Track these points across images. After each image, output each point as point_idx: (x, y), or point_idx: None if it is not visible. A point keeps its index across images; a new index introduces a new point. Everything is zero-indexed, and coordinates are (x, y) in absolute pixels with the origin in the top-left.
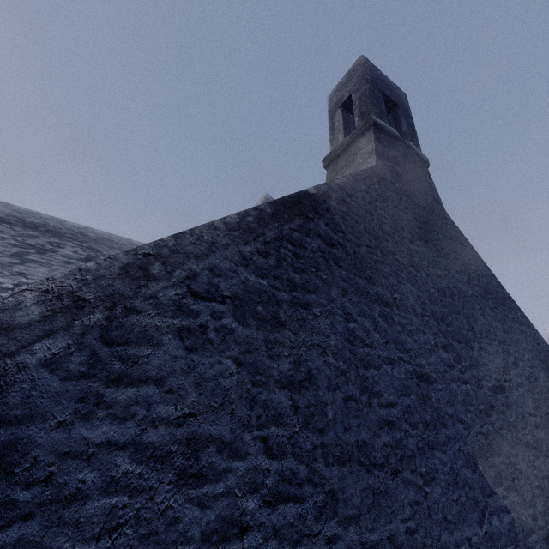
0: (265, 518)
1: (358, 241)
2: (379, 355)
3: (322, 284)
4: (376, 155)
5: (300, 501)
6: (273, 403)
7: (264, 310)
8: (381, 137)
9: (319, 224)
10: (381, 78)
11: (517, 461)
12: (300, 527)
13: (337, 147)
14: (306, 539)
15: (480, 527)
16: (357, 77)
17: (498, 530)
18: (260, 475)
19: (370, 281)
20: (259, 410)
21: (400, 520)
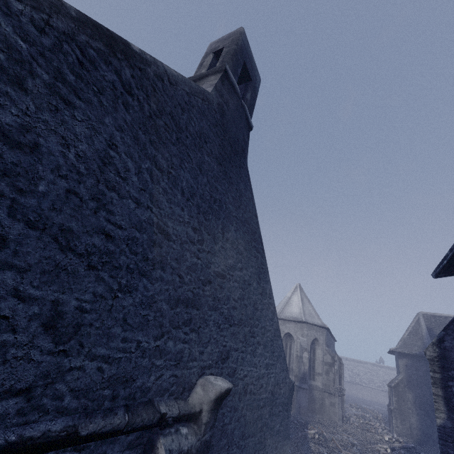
0: None
1: (158, 113)
2: (129, 191)
3: (98, 105)
4: (214, 87)
5: None
6: None
7: (7, 62)
8: (225, 82)
9: (125, 69)
10: (248, 53)
11: (209, 319)
12: None
13: (196, 75)
14: None
15: (155, 341)
16: (233, 38)
17: (170, 350)
18: None
19: (152, 144)
20: None
21: (75, 297)
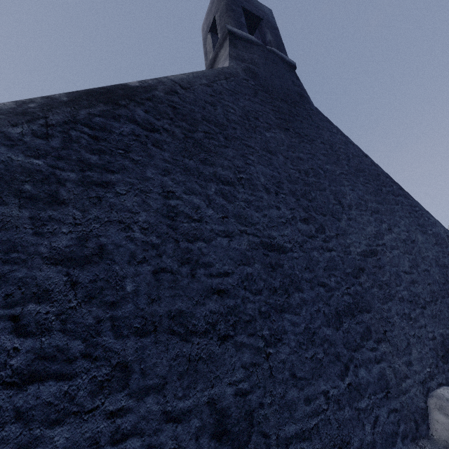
0: (3, 401)
1: (191, 127)
2: (212, 229)
3: (132, 165)
4: (229, 58)
5: (68, 378)
6: (35, 280)
7: (35, 188)
8: (237, 43)
9: (135, 111)
10: None
11: (390, 315)
12: (64, 405)
13: (207, 66)
14: (73, 417)
15: (342, 380)
16: None
17: (366, 380)
18: (1, 356)
19: (205, 163)
20: (10, 288)
21: (227, 383)
